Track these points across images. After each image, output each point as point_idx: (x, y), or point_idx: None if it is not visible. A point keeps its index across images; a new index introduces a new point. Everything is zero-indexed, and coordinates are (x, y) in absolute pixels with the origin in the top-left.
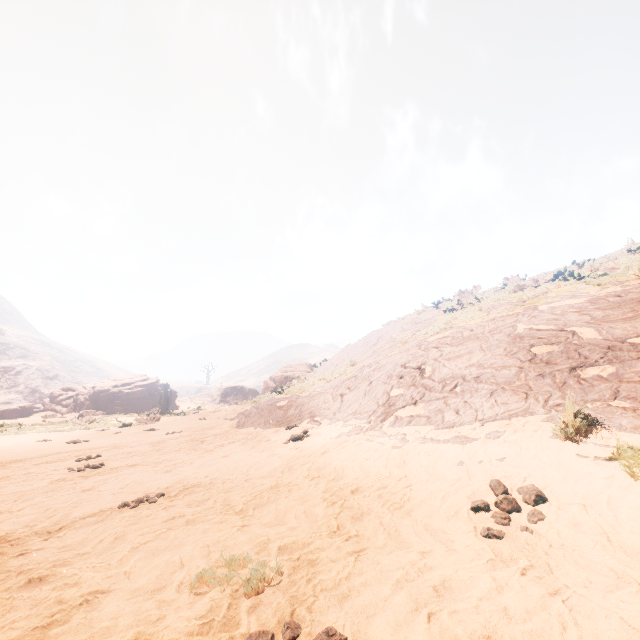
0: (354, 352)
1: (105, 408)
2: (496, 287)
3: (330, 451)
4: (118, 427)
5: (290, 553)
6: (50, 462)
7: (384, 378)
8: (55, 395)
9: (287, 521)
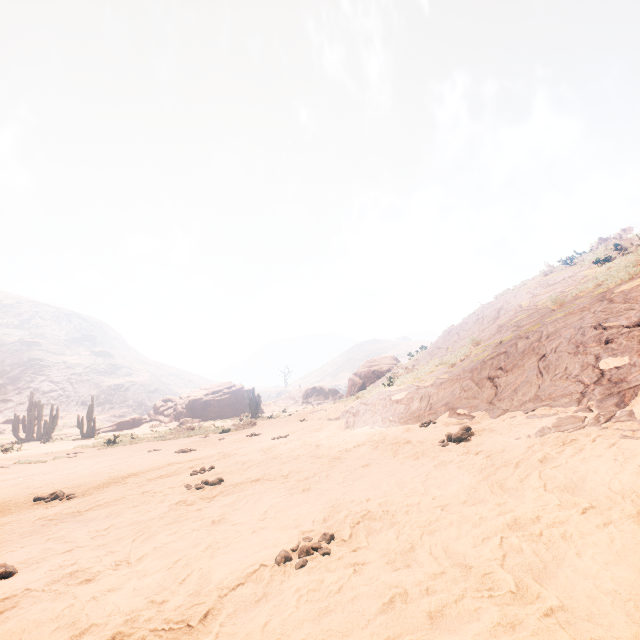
0: (466, 331)
1: (200, 416)
2: None
3: (554, 457)
4: (218, 433)
5: None
6: (164, 476)
7: (569, 347)
8: (157, 406)
9: None
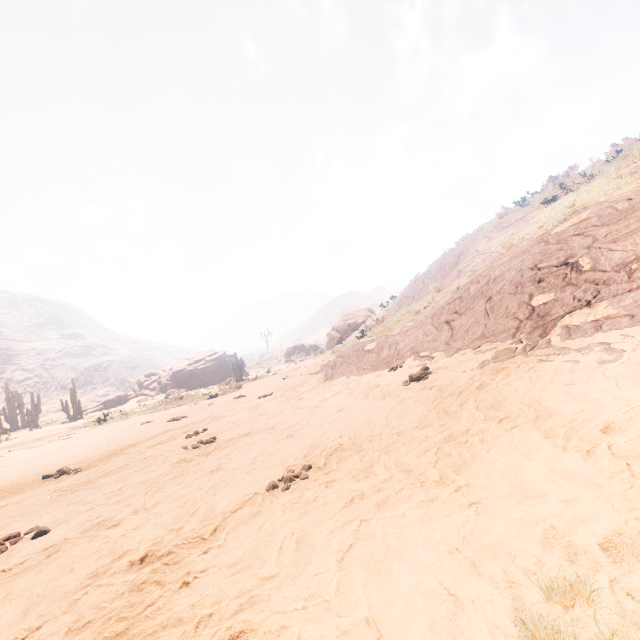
0: (431, 279)
1: (186, 385)
2: (600, 160)
3: (488, 384)
4: (206, 399)
5: (636, 557)
6: (161, 443)
7: (510, 289)
8: (141, 382)
9: (539, 489)
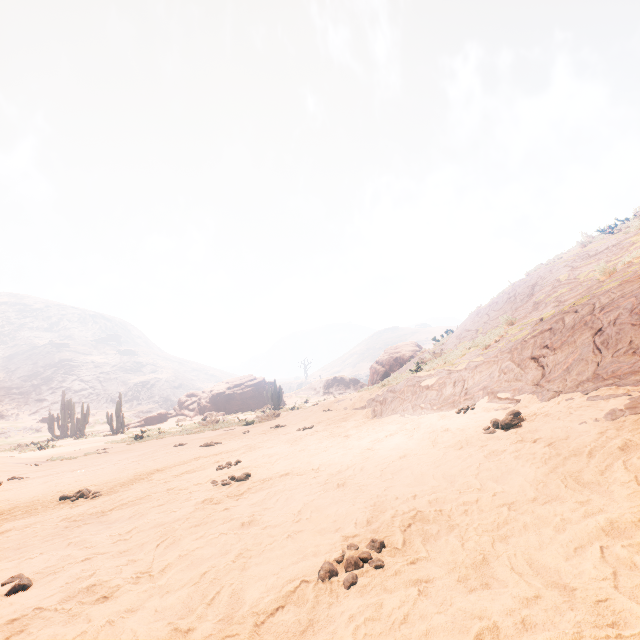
0: (497, 311)
1: (224, 409)
2: None
3: (638, 444)
4: (242, 426)
5: None
6: (190, 472)
7: (632, 318)
8: (182, 401)
9: None
